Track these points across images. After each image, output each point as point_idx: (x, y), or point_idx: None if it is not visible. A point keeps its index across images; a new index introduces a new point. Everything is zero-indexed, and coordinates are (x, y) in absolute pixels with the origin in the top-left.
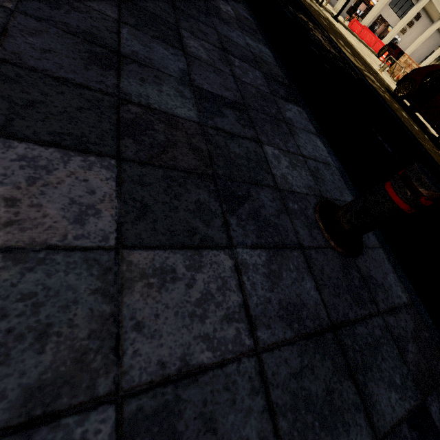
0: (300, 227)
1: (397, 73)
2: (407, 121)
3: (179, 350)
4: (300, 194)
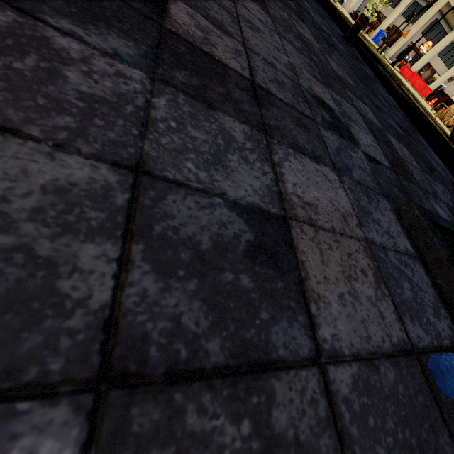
0: (451, 188)
1: (447, 119)
2: None
3: (446, 201)
4: (444, 177)
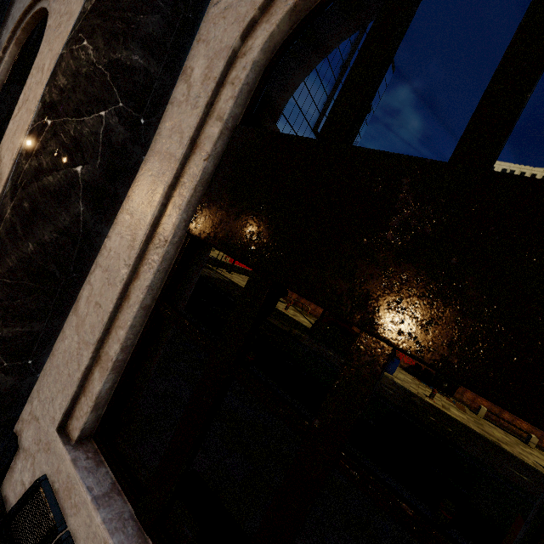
0: None
1: (288, 298)
2: (338, 361)
3: None
4: None
